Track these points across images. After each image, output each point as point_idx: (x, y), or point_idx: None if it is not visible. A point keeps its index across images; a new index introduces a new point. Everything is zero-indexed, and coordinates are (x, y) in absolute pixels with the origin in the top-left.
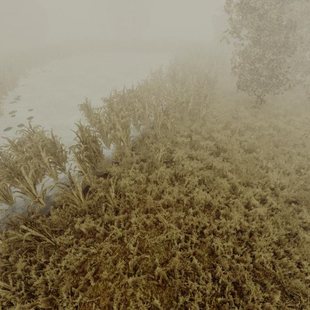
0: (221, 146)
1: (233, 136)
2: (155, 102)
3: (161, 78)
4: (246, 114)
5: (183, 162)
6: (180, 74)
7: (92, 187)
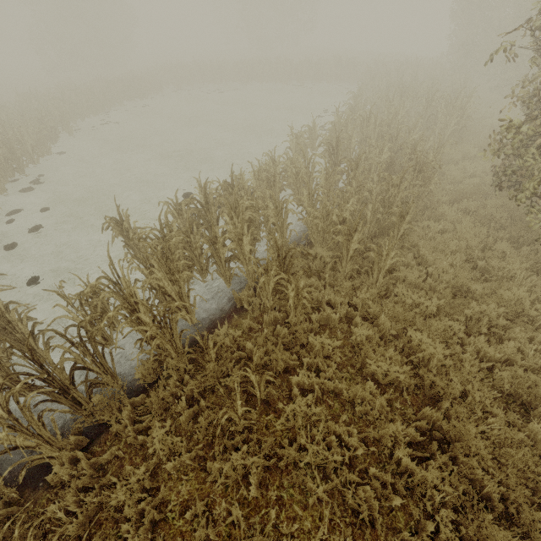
0: (427, 382)
1: (470, 338)
2: (274, 219)
3: (304, 152)
4: (515, 267)
5: (302, 440)
6: (354, 139)
7: (54, 473)
